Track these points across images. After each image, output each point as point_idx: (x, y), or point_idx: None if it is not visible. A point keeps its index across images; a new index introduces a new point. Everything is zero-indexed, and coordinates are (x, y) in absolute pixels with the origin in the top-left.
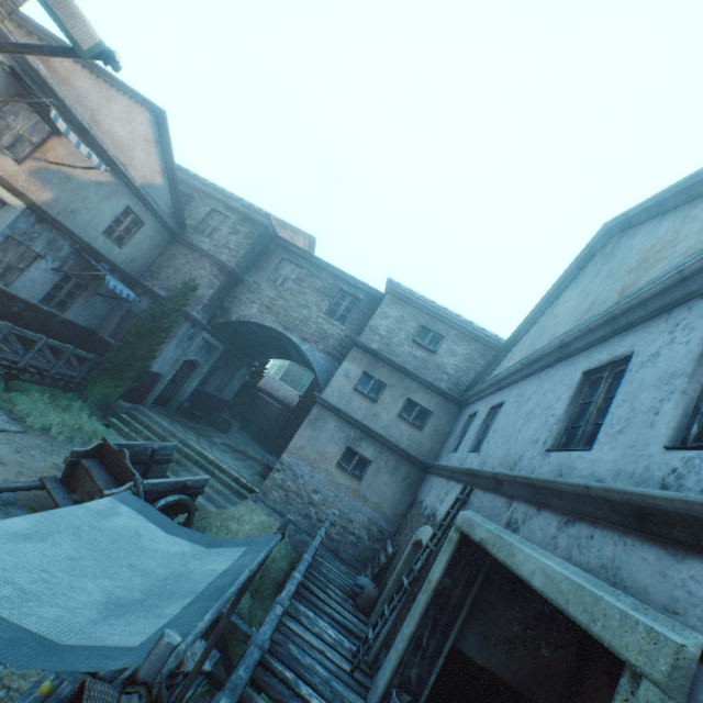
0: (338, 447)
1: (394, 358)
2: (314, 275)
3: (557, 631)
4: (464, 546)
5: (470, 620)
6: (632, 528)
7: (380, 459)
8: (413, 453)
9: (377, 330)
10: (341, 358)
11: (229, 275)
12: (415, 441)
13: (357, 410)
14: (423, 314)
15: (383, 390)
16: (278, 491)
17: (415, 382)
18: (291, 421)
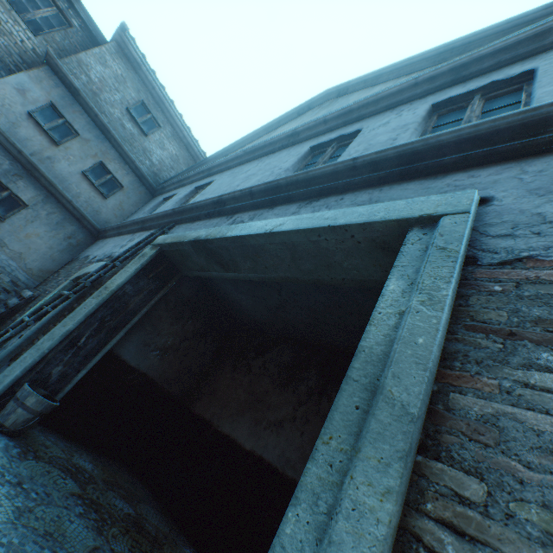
0: None
1: (100, 114)
2: None
3: (205, 343)
4: (158, 262)
5: (137, 330)
6: (391, 179)
7: (42, 209)
8: (88, 217)
9: (88, 69)
10: (16, 72)
11: None
12: (95, 206)
13: (25, 141)
14: (148, 93)
15: (73, 139)
16: None
17: (116, 152)
18: None
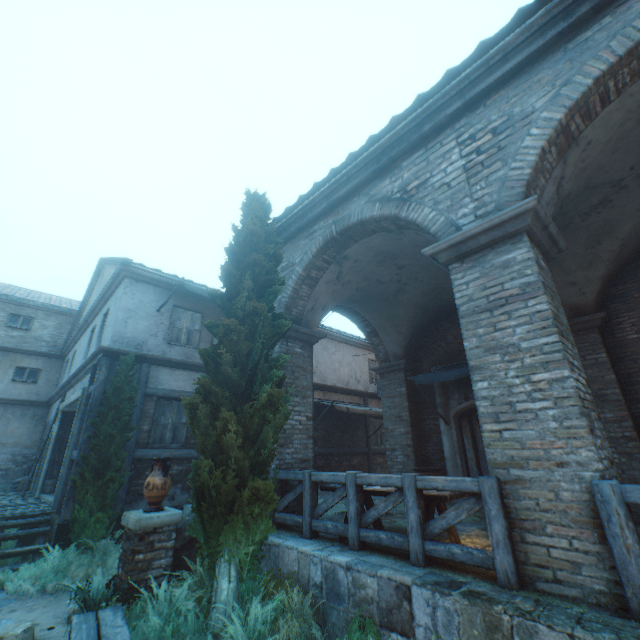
0: None
1: None
2: None
3: None
4: (66, 416)
5: None
6: (87, 373)
7: (8, 414)
8: (36, 399)
9: None
10: None
11: None
12: (35, 391)
13: None
14: (10, 305)
15: None
16: None
17: (21, 354)
18: None
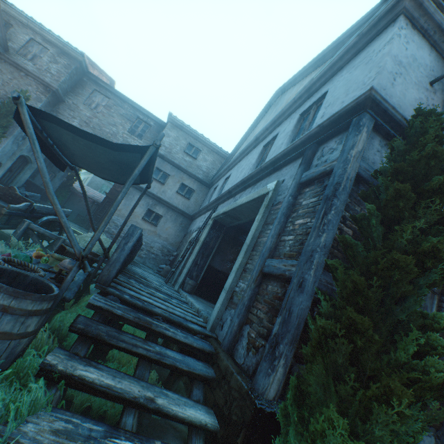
0: (143, 209)
1: (174, 161)
2: (119, 105)
3: None
4: (215, 225)
5: (217, 255)
6: (272, 172)
7: (167, 215)
8: (185, 211)
9: (163, 143)
10: None
11: (53, 94)
12: (186, 205)
13: (153, 189)
14: (190, 137)
15: (168, 178)
16: (106, 235)
17: (186, 175)
18: (101, 209)
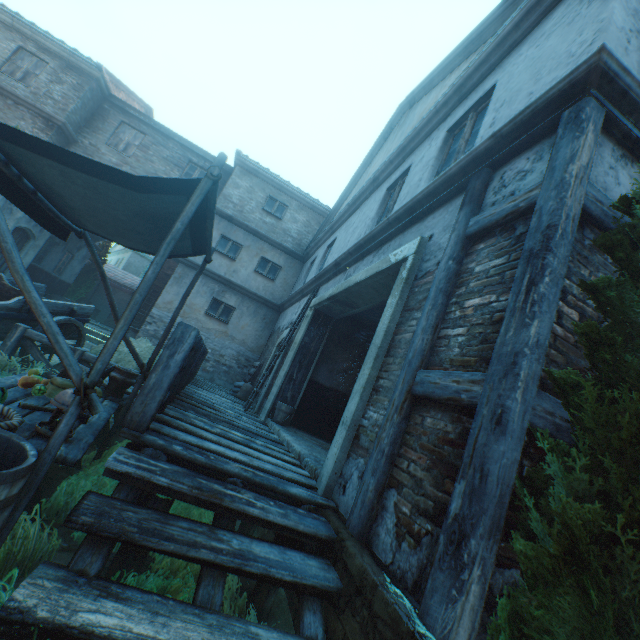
0: (205, 300)
1: (248, 224)
2: (160, 143)
3: None
4: (316, 317)
5: (322, 363)
6: (407, 226)
7: (243, 306)
8: (269, 299)
9: (230, 198)
10: None
11: (58, 131)
12: (270, 290)
13: (219, 268)
14: (270, 187)
15: (241, 251)
16: (152, 341)
17: (267, 244)
18: (145, 303)
